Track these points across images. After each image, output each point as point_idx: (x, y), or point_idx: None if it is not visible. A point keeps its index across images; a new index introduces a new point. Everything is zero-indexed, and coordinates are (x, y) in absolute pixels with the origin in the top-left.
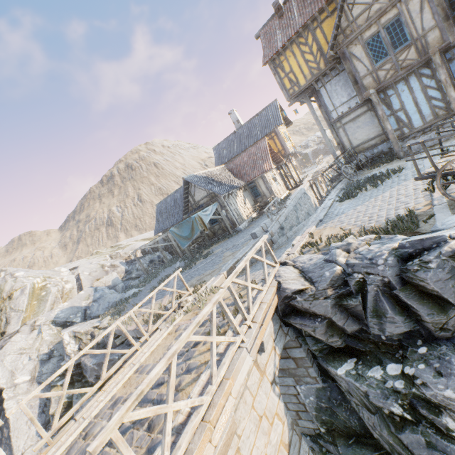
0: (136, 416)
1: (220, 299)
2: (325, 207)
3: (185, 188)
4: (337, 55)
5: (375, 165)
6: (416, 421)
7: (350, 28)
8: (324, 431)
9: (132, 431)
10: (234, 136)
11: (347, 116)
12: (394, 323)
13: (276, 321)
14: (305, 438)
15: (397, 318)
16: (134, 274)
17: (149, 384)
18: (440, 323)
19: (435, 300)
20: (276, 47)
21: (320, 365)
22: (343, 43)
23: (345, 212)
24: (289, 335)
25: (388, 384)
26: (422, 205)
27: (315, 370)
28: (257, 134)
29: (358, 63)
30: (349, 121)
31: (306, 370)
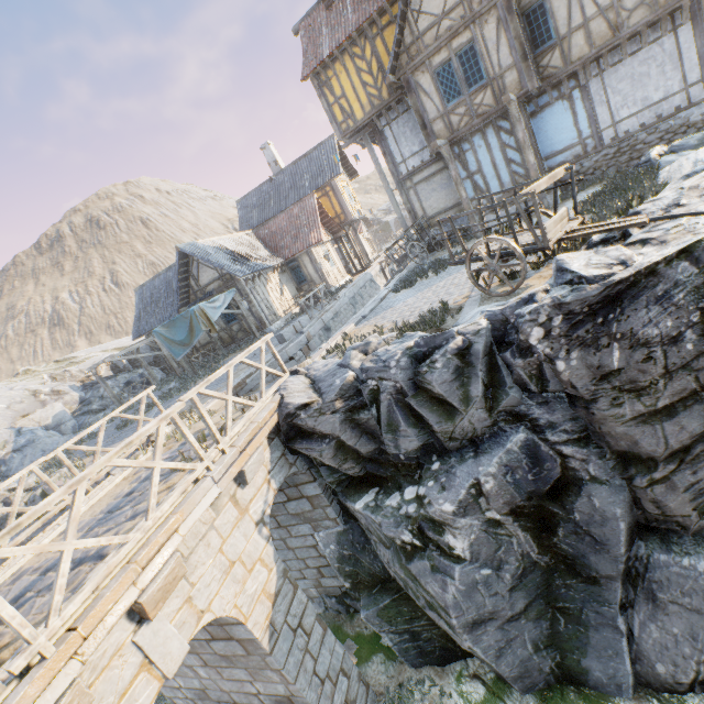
0: (8, 553)
1: (174, 415)
2: (377, 299)
3: (181, 264)
4: (402, 82)
5: (453, 245)
6: (424, 547)
7: (416, 46)
8: (349, 586)
9: (35, 600)
10: (270, 186)
11: (419, 172)
12: (408, 437)
13: (278, 448)
14: (330, 601)
15: (411, 430)
16: (95, 404)
17: (33, 515)
18: (448, 432)
19: (444, 406)
20: (322, 55)
21: (341, 503)
22: (408, 67)
23: (394, 305)
24: (298, 466)
25: (403, 510)
26: (463, 297)
27: (335, 510)
28: (304, 186)
29: (427, 100)
30: (422, 180)
31: (324, 510)
